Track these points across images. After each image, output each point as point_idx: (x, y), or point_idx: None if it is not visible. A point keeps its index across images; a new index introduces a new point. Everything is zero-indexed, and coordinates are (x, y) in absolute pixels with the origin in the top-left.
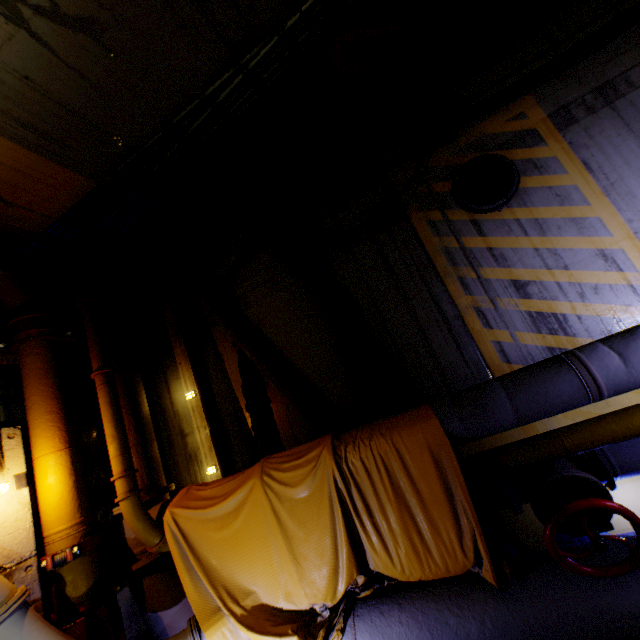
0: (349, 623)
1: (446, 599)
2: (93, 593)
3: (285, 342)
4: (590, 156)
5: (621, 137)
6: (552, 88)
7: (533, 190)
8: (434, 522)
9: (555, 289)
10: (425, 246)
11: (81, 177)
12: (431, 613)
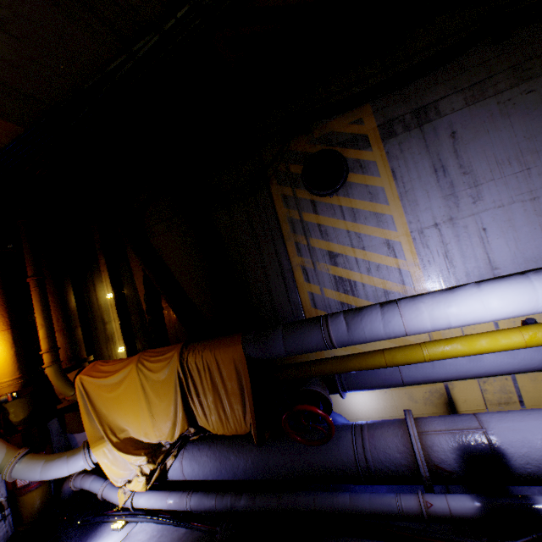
0: (181, 452)
1: (234, 446)
2: (28, 420)
3: (176, 268)
4: (398, 166)
5: (421, 156)
6: (386, 102)
7: (355, 185)
8: (232, 404)
9: (354, 263)
10: (278, 214)
11: (11, 124)
12: (223, 452)
